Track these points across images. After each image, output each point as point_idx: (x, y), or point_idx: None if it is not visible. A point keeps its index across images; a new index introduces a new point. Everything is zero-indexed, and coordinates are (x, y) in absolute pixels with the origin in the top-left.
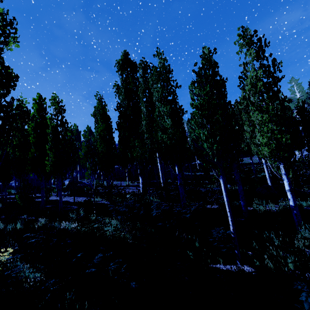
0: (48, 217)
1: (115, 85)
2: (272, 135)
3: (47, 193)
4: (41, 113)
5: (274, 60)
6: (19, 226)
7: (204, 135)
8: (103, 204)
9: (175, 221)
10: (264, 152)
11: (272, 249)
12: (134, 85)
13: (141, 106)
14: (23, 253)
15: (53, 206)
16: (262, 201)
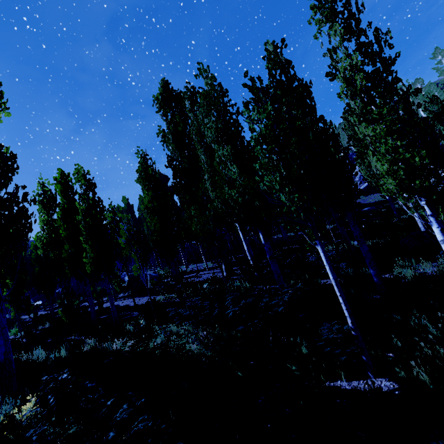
0: (97, 335)
1: (159, 132)
2: (396, 156)
3: (99, 299)
4: (67, 195)
5: (376, 31)
6: (64, 353)
7: (276, 182)
8: (173, 302)
9: (262, 321)
10: (388, 187)
11: (425, 347)
12: (184, 126)
13: (198, 153)
14: (39, 406)
15: (109, 315)
16: (409, 260)
